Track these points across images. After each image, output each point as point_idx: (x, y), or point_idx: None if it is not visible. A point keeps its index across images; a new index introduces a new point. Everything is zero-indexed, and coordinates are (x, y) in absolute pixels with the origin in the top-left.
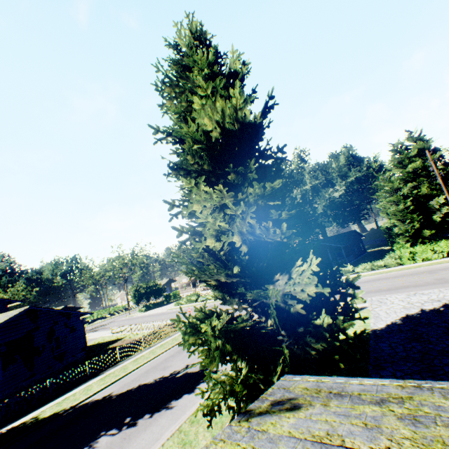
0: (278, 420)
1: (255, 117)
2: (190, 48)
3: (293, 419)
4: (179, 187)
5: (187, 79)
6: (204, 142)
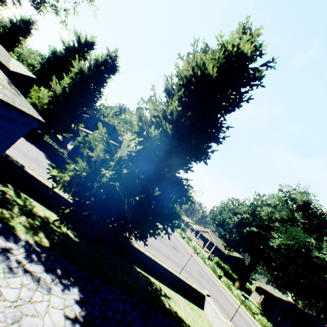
0: (3, 76)
1: (214, 72)
2: (241, 40)
3: (1, 76)
4: (164, 102)
5: (208, 47)
6: (183, 79)
